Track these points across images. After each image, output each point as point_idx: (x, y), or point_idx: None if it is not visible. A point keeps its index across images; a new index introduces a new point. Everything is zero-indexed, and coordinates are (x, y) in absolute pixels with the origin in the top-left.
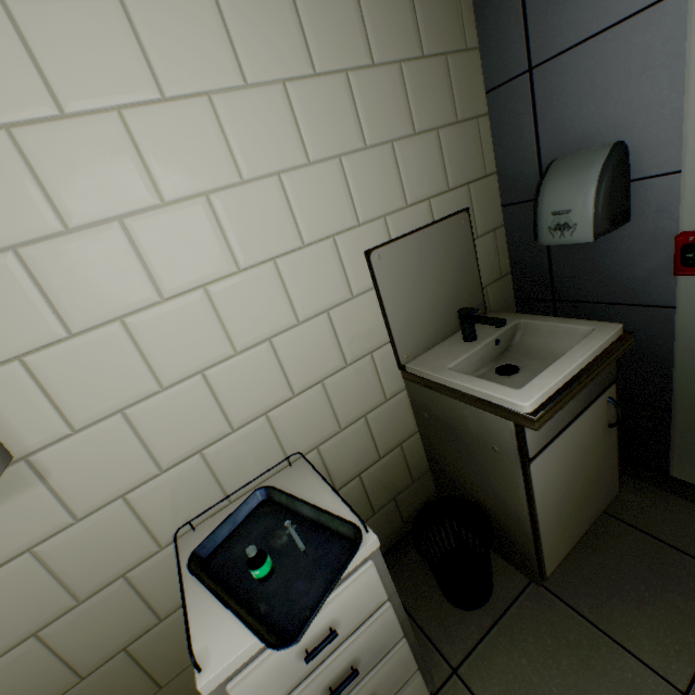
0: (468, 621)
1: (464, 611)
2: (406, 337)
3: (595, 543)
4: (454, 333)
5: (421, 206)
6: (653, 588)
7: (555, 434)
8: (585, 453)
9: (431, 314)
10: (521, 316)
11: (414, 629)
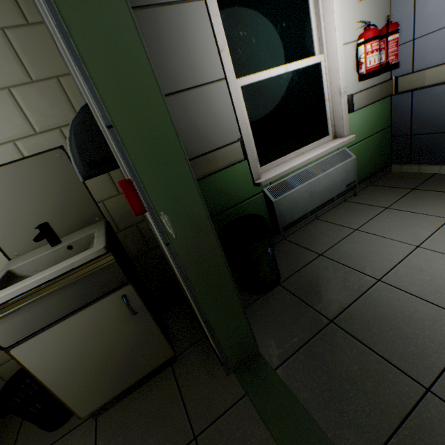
0: (41, 440)
1: (45, 432)
2: (13, 241)
3: (147, 390)
4: (63, 237)
5: (6, 147)
6: (147, 432)
7: (41, 328)
8: (104, 334)
9: (39, 223)
10: (101, 227)
11: (12, 440)
